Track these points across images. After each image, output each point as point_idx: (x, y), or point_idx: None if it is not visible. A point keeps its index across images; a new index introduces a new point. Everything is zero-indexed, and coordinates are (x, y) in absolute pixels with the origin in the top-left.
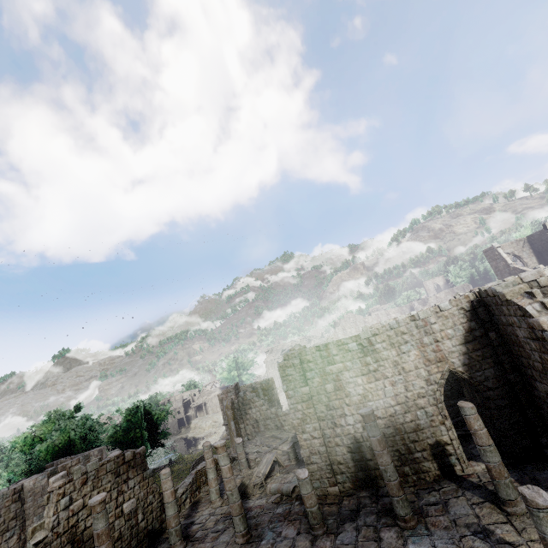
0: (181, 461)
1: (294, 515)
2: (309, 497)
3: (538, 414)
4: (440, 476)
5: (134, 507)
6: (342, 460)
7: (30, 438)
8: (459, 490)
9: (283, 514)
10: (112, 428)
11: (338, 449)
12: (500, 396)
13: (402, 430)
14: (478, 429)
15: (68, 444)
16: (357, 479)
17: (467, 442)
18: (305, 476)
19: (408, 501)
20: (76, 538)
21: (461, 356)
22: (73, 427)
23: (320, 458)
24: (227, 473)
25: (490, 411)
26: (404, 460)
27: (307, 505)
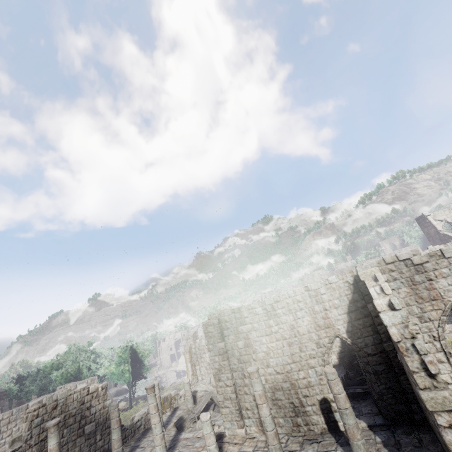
0: (161, 391)
1: (205, 449)
2: (208, 437)
3: (409, 382)
4: (326, 429)
5: (94, 429)
6: (249, 406)
7: (55, 365)
8: (334, 444)
9: (199, 447)
10: (107, 362)
11: (246, 396)
12: (378, 361)
13: (296, 385)
14: (336, 393)
15: (77, 372)
16: (260, 425)
17: (363, 399)
18: (206, 419)
19: (292, 449)
20: (44, 449)
21: (346, 324)
22: (81, 359)
23: (231, 403)
24: (152, 410)
25: (369, 375)
26: (297, 412)
27: (206, 443)
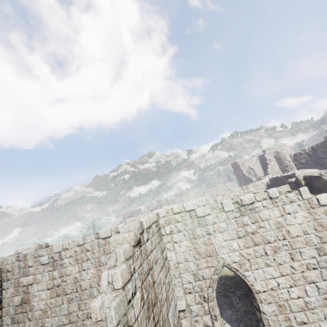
0: None
1: None
2: None
3: None
4: None
5: None
6: None
7: None
8: None
9: None
10: None
11: None
12: None
13: None
14: None
15: None
16: None
17: None
18: None
19: None
20: None
21: None
22: None
23: None
24: None
25: None
26: None
27: None
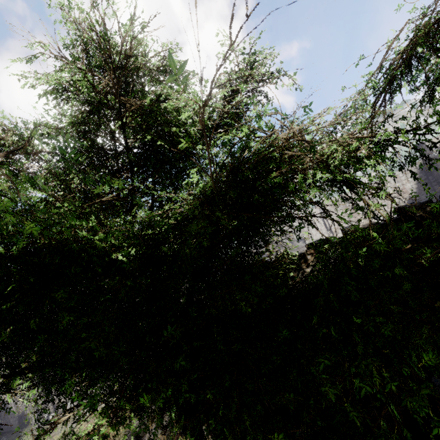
0: None
1: None
2: None
3: None
4: None
5: None
6: None
7: None
8: None
9: None
10: None
11: None
12: None
13: None
14: None
15: None
16: None
17: None
18: None
19: None
20: None
21: (415, 190)
22: None
23: None
24: None
25: None
26: None
27: None
